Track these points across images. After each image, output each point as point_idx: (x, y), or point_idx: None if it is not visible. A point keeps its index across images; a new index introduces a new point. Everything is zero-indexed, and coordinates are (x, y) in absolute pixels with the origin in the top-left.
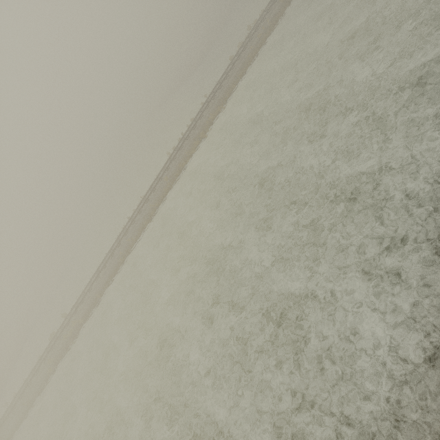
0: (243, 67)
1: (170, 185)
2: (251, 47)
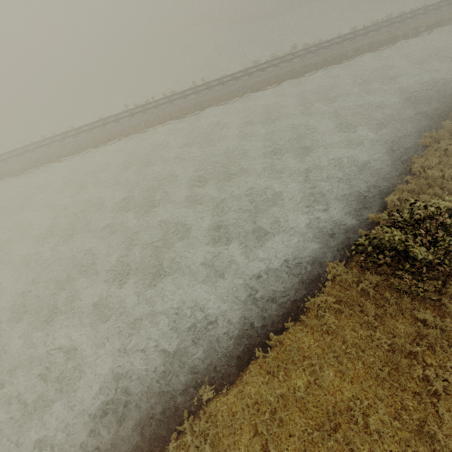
0: (242, 90)
1: (91, 146)
2: (266, 77)
